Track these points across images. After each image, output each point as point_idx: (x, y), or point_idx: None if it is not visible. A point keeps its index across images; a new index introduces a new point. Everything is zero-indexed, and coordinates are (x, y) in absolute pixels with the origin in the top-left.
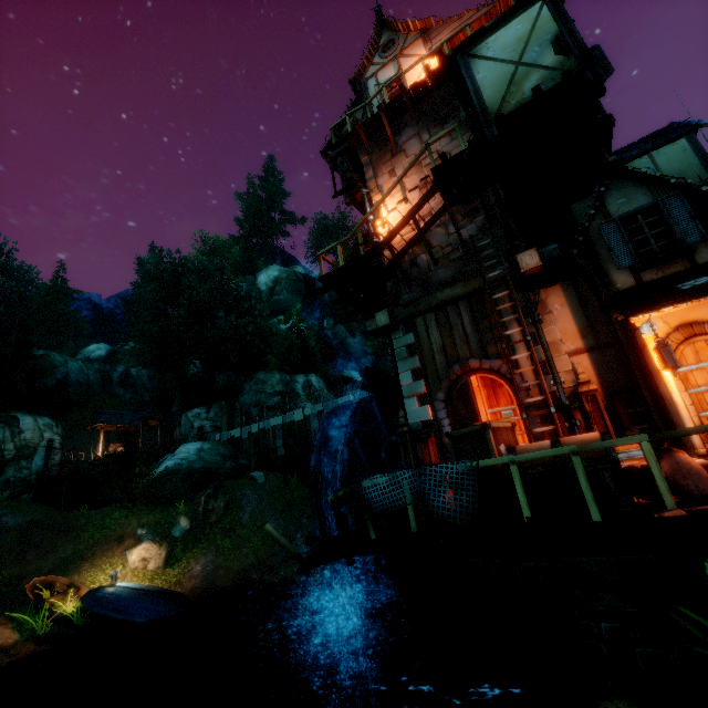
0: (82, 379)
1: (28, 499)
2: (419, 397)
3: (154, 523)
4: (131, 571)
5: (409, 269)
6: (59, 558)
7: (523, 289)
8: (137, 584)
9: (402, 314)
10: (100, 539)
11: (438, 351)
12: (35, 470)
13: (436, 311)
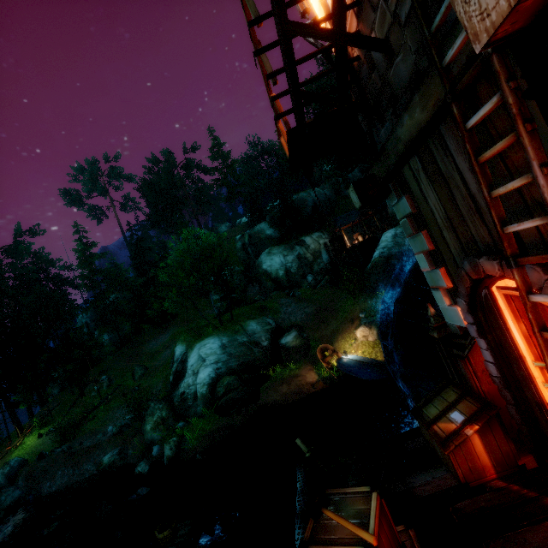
0: (323, 199)
1: (329, 278)
2: (447, 290)
3: (368, 309)
4: (360, 342)
5: (369, 76)
6: (331, 329)
7: (530, 81)
8: (359, 357)
9: (379, 174)
10: (344, 320)
11: (443, 225)
12: (326, 261)
13: (417, 153)
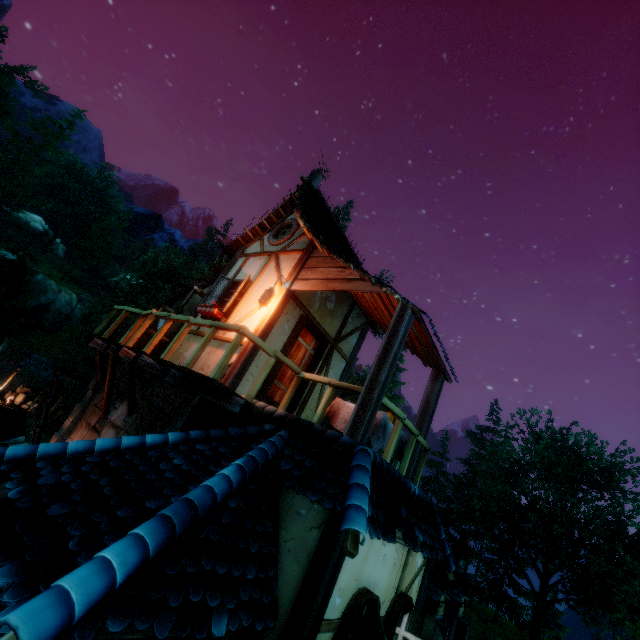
0: (65, 310)
1: None
2: None
3: None
4: None
5: None
6: None
7: None
8: None
9: None
10: None
11: None
12: None
13: None
